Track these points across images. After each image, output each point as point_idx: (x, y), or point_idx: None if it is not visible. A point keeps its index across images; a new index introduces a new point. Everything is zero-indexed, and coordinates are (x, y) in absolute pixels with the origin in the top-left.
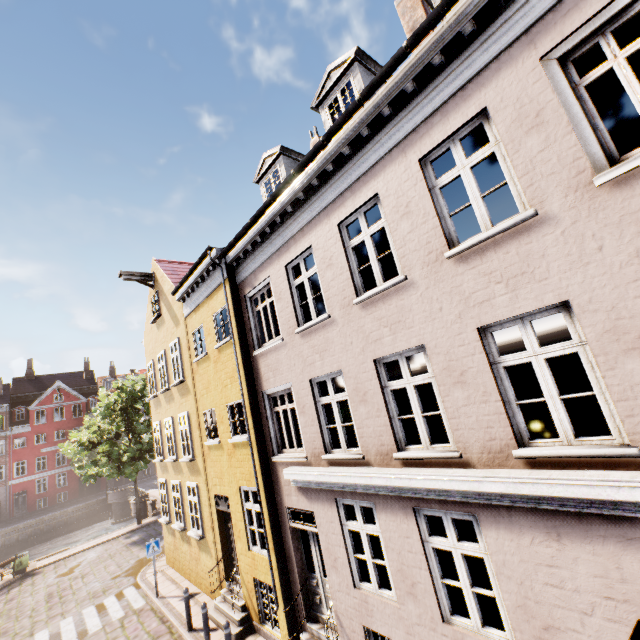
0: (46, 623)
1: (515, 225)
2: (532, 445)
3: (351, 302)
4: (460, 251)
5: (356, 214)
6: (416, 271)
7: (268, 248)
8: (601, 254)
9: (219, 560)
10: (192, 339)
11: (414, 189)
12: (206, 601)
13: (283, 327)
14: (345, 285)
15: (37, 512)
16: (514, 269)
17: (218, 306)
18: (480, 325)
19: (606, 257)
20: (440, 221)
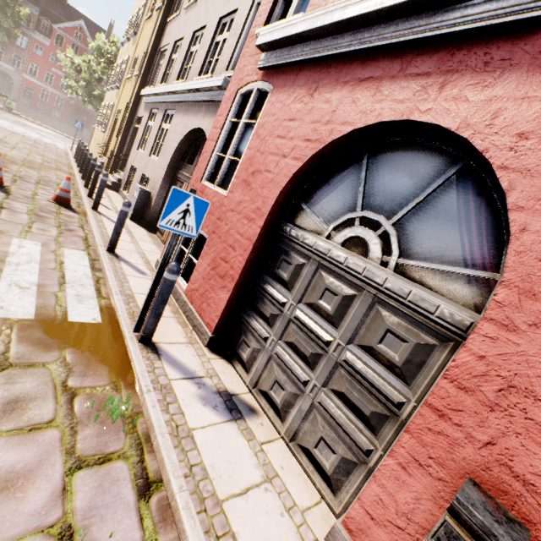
0: (11, 122)
1: None
2: None
3: None
4: None
5: None
6: None
7: None
8: None
9: (104, 143)
10: (153, 3)
11: None
12: None
13: (184, 5)
14: None
15: (36, 110)
16: None
17: None
18: (221, 16)
19: None
20: None
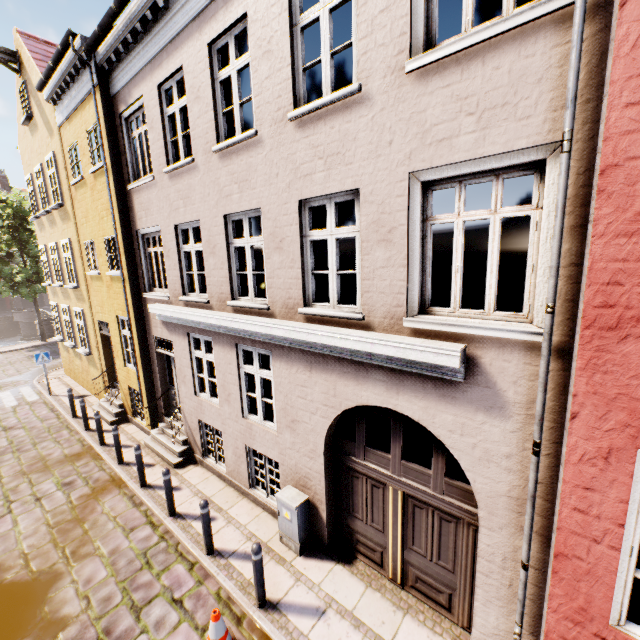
0: None
1: (343, 98)
2: (313, 306)
3: (212, 149)
4: (299, 115)
5: (227, 36)
6: (266, 128)
7: (141, 55)
8: (390, 149)
9: (103, 372)
10: (68, 157)
11: (278, 20)
12: (94, 401)
13: (154, 163)
14: (209, 127)
15: None
16: (333, 147)
17: (91, 121)
18: (301, 198)
19: (392, 153)
20: (294, 73)
